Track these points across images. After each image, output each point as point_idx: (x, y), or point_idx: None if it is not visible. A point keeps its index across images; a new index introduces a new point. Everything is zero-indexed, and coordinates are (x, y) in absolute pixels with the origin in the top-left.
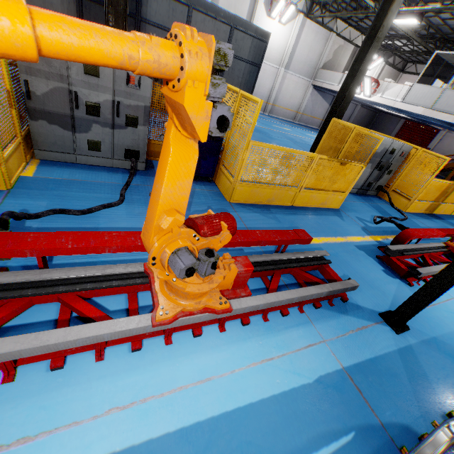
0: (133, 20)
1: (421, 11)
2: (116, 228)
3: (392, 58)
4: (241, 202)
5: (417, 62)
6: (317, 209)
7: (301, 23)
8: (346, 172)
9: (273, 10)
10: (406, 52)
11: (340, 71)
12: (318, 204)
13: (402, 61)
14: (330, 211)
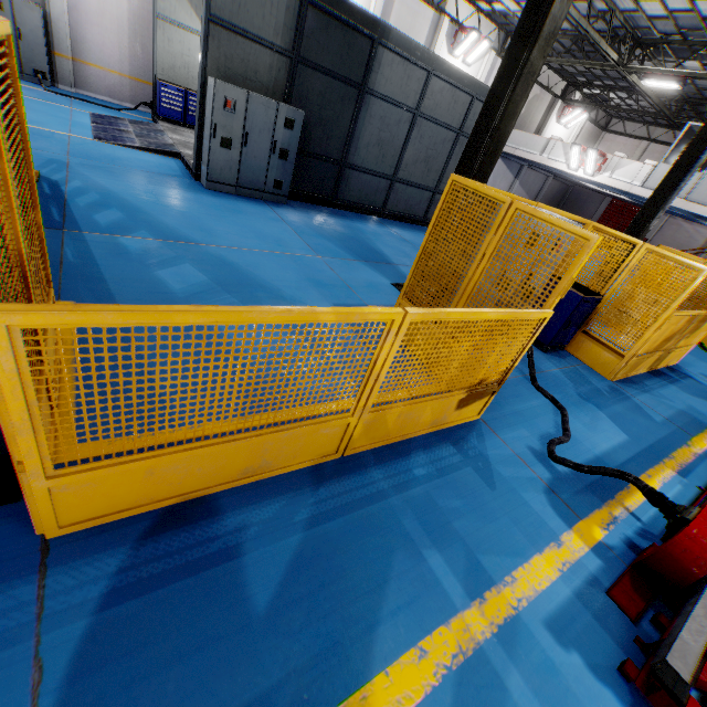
0: (356, 91)
1: (685, 74)
2: (608, 453)
3: (595, 112)
4: (619, 378)
5: (626, 119)
6: (667, 371)
7: (490, 64)
8: (706, 323)
9: (459, 45)
10: (629, 112)
11: (532, 130)
12: (664, 363)
13: (606, 116)
14: (675, 370)
